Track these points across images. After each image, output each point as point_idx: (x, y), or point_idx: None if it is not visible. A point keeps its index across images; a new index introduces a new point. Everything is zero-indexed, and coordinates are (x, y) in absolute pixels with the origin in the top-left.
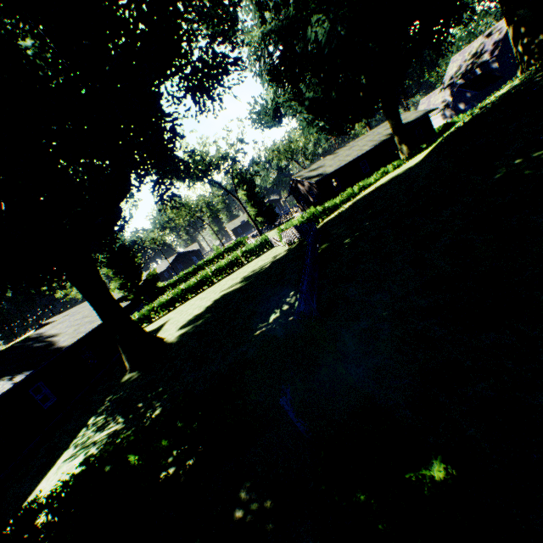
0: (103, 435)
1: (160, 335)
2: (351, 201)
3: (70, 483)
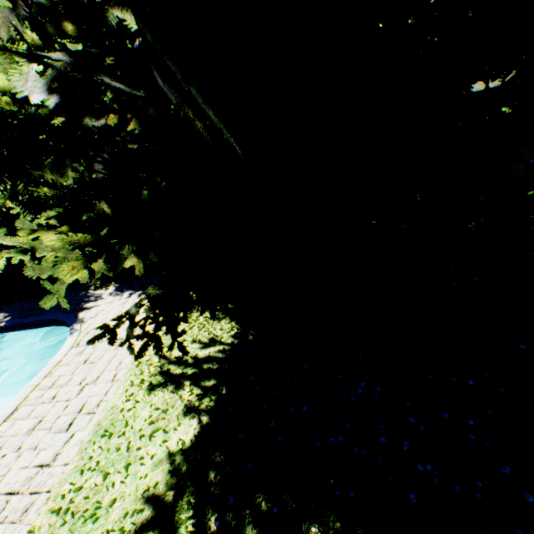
0: None
1: None
2: None
3: None
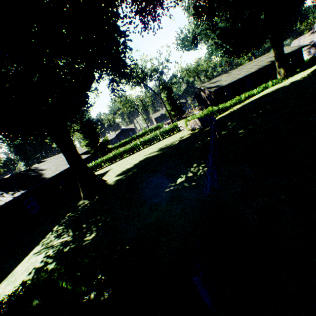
0: (58, 242)
1: (105, 178)
2: (240, 104)
3: (32, 274)
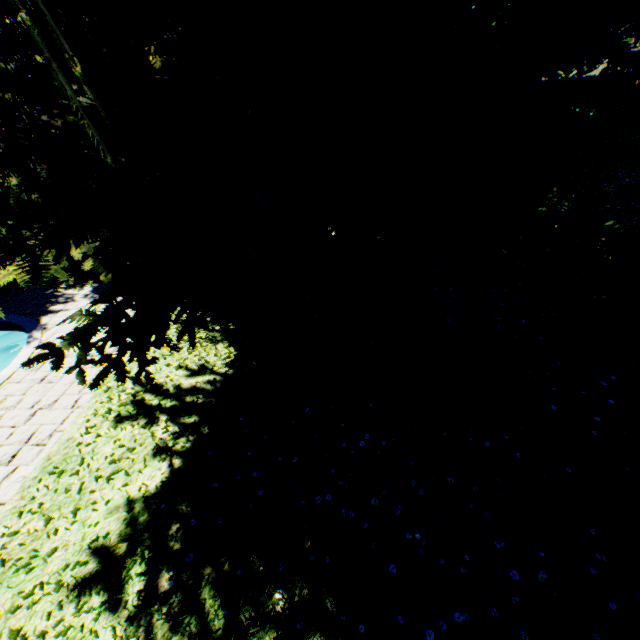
0: None
1: None
2: None
3: None
